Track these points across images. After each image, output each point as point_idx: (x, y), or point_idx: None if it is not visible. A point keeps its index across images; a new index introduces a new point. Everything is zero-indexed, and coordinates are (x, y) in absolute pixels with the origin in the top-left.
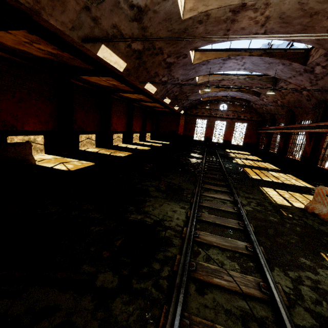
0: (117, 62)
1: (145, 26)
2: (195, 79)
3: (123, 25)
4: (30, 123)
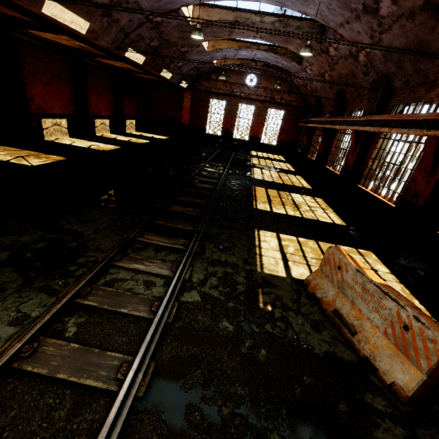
0: None
1: None
2: (181, 13)
3: None
4: None
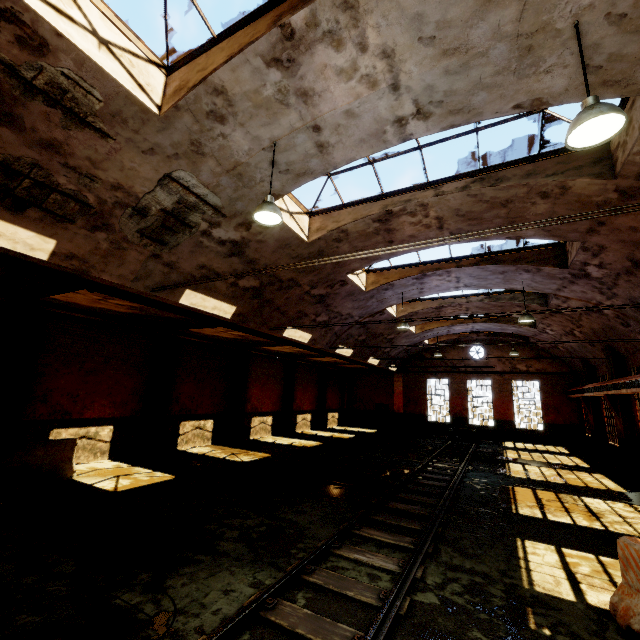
0: (217, 307)
1: (253, 259)
2: (386, 312)
3: (216, 264)
4: (96, 406)
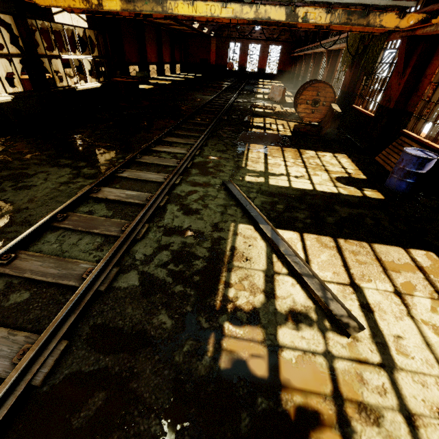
0: None
1: None
2: None
3: None
4: None
